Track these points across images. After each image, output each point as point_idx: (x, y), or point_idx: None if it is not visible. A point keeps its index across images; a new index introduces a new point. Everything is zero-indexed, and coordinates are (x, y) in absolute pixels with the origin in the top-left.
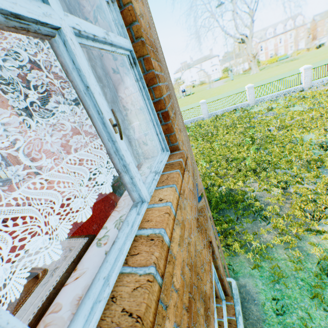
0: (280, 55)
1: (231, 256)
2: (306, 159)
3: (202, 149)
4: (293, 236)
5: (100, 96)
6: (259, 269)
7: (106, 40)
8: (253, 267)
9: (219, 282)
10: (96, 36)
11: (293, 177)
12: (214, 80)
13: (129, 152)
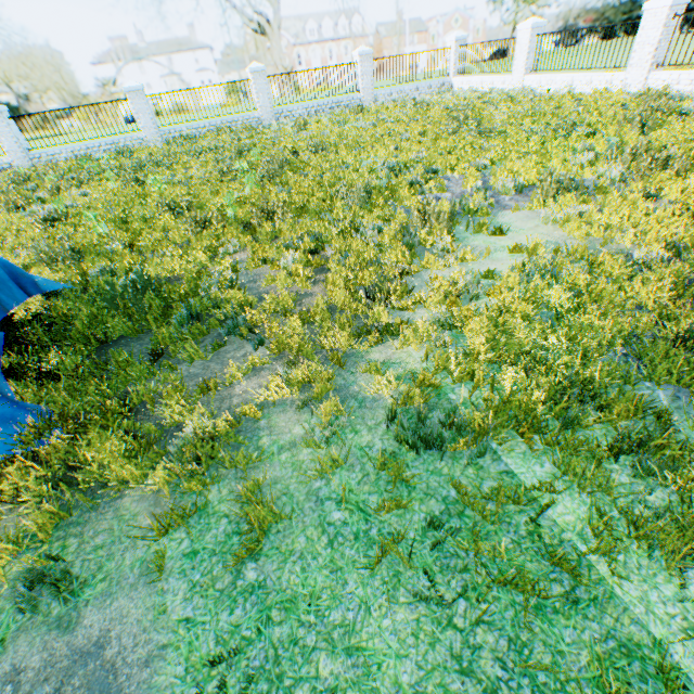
0: (327, 59)
1: (84, 512)
2: (364, 185)
3: (114, 199)
4: (326, 362)
5: None
6: (194, 523)
7: None
8: (165, 526)
9: None
10: None
11: (336, 223)
12: (195, 82)
13: None
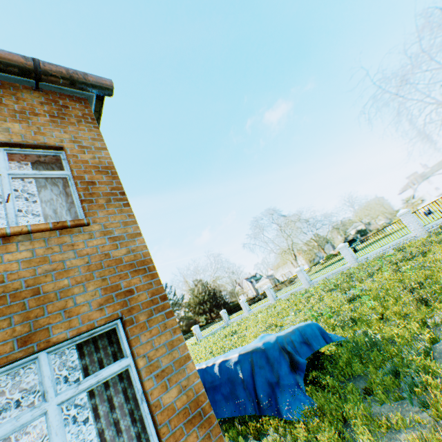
0: None
1: None
2: None
3: (384, 283)
4: None
5: (9, 190)
6: None
7: (36, 174)
8: None
9: (147, 406)
10: (27, 173)
11: None
12: None
13: (14, 210)
